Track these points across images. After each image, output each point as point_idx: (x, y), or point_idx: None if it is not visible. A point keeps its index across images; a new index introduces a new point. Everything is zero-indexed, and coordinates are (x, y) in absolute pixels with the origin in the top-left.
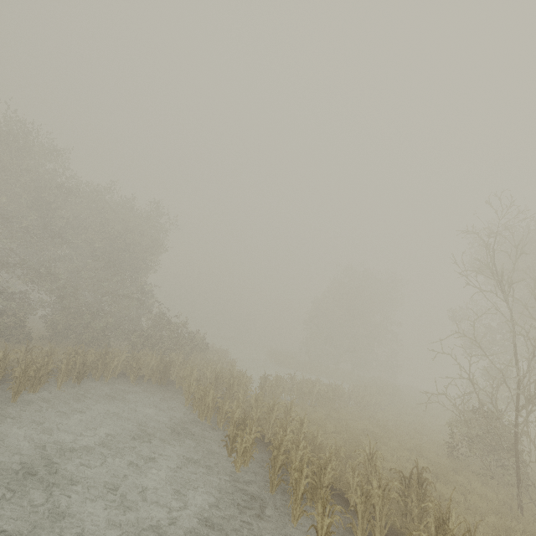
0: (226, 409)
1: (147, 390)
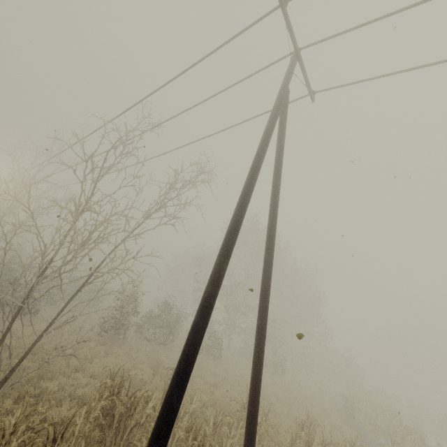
0: None
1: None
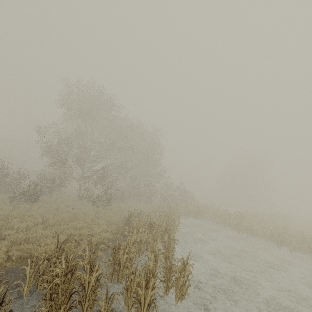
0: (264, 229)
1: (198, 221)
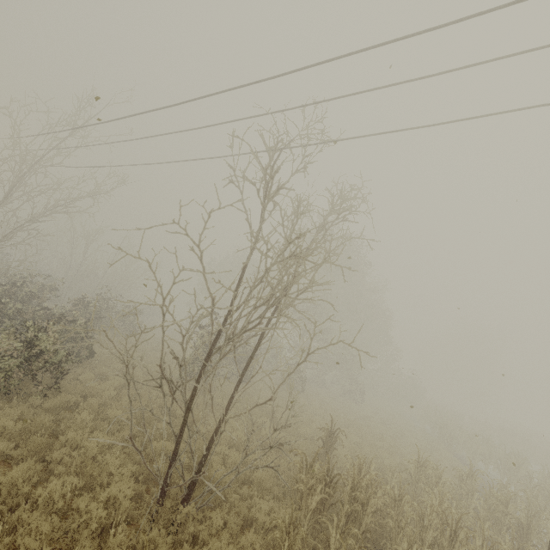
0: None
1: None
